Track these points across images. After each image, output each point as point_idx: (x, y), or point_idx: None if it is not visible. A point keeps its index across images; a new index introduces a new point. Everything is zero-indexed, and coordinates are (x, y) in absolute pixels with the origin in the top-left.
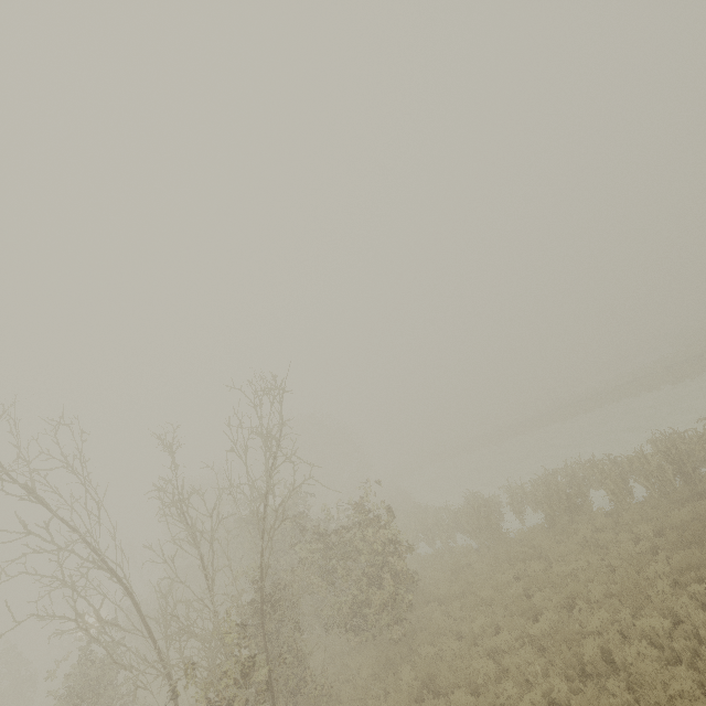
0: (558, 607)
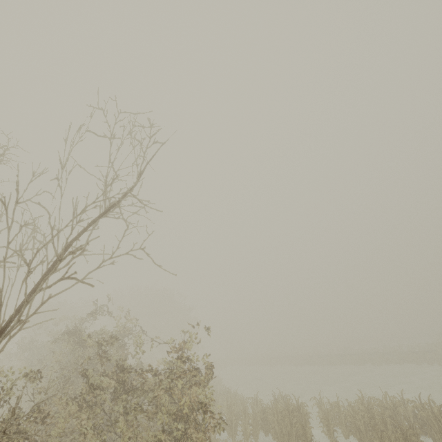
0: None
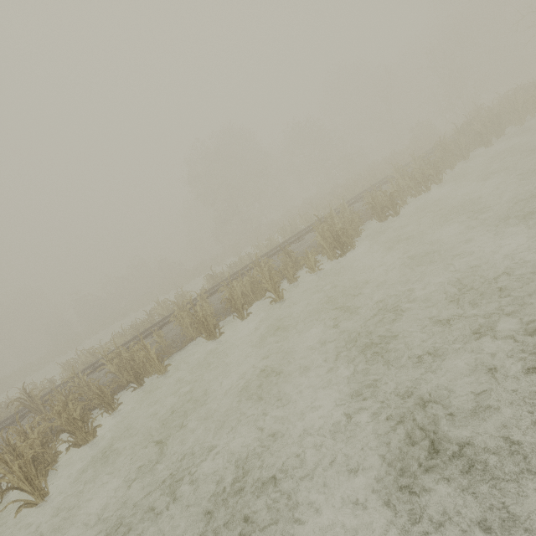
0: None
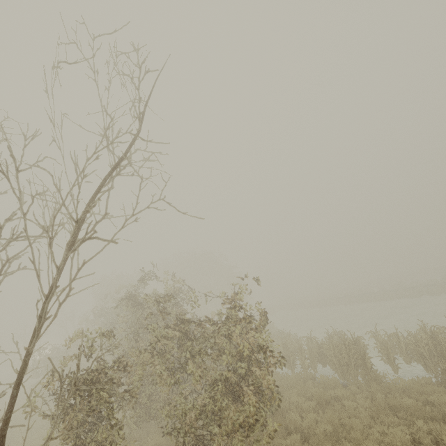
0: None
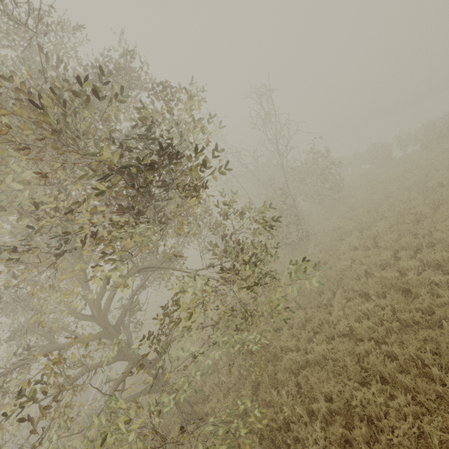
0: (419, 176)
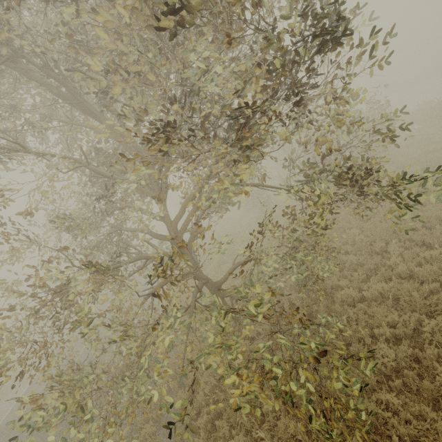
0: None
